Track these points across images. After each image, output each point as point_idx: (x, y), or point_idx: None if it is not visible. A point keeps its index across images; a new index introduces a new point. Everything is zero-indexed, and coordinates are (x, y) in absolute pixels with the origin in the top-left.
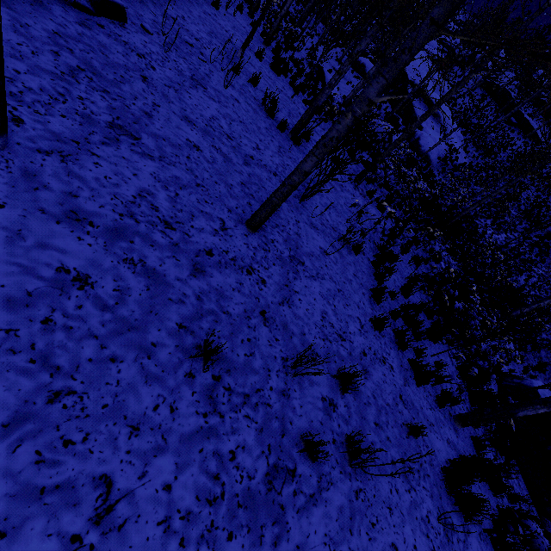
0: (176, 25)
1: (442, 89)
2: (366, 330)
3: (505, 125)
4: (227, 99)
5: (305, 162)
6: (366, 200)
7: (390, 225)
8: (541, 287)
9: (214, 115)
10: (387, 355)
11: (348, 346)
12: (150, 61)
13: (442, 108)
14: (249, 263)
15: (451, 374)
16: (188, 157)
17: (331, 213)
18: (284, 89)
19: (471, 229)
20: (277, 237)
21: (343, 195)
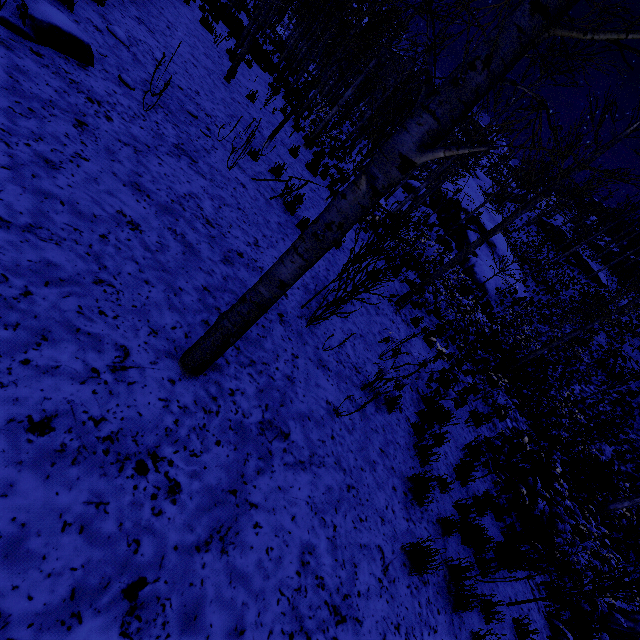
0: (183, 95)
1: (497, 221)
2: (393, 576)
3: (564, 263)
4: (228, 180)
5: (281, 263)
6: (410, 328)
7: (440, 364)
8: (632, 462)
9: (195, 193)
10: (432, 633)
11: (349, 637)
12: (108, 110)
13: (497, 238)
14: (151, 445)
15: (540, 636)
16: (102, 236)
17: (357, 344)
18: (319, 190)
19: (539, 376)
20: (246, 383)
21: (378, 319)
